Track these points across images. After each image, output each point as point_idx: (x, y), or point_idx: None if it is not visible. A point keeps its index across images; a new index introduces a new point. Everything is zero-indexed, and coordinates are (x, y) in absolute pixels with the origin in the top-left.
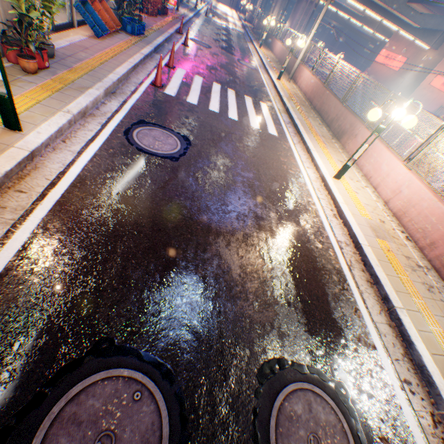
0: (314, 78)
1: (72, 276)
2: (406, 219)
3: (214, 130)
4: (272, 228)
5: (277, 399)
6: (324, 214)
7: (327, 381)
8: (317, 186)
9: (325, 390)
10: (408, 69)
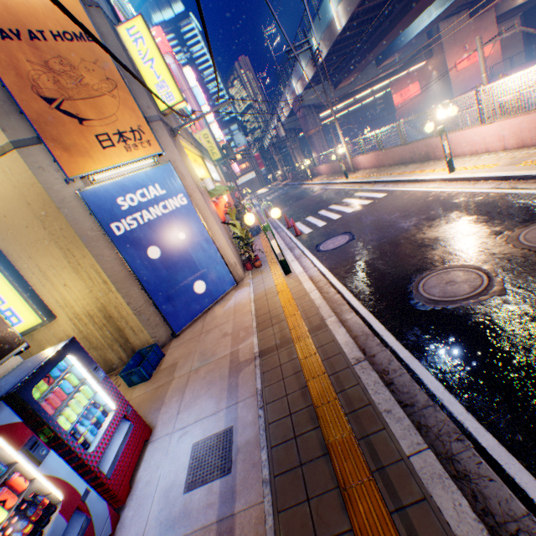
0: (369, 155)
1: (373, 278)
2: (527, 142)
3: (350, 221)
4: (439, 215)
5: (519, 239)
6: (465, 189)
7: None
8: (444, 186)
9: None
10: (427, 83)
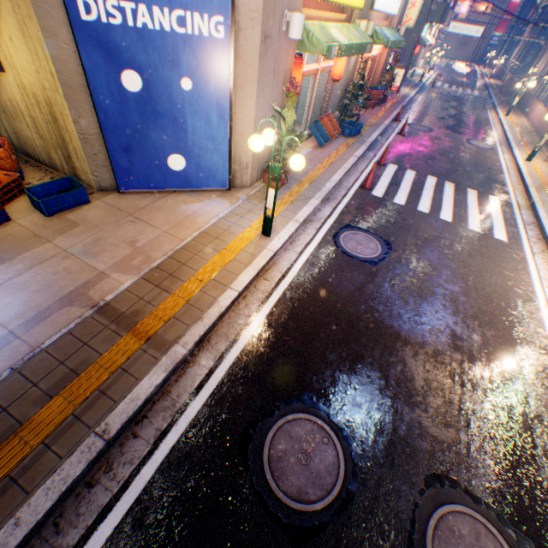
0: None
1: (291, 344)
2: None
3: (418, 234)
4: (472, 352)
5: (440, 508)
6: None
7: (507, 527)
8: None
9: (501, 533)
10: None
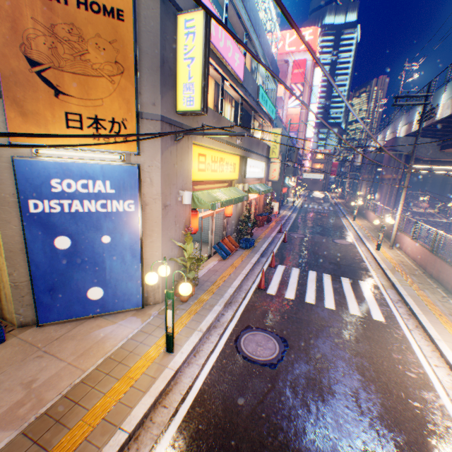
0: (417, 244)
1: None
2: None
3: (309, 325)
4: None
5: None
6: None
7: None
8: None
9: None
10: None
